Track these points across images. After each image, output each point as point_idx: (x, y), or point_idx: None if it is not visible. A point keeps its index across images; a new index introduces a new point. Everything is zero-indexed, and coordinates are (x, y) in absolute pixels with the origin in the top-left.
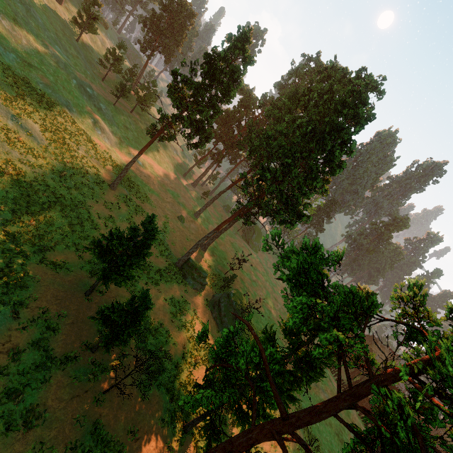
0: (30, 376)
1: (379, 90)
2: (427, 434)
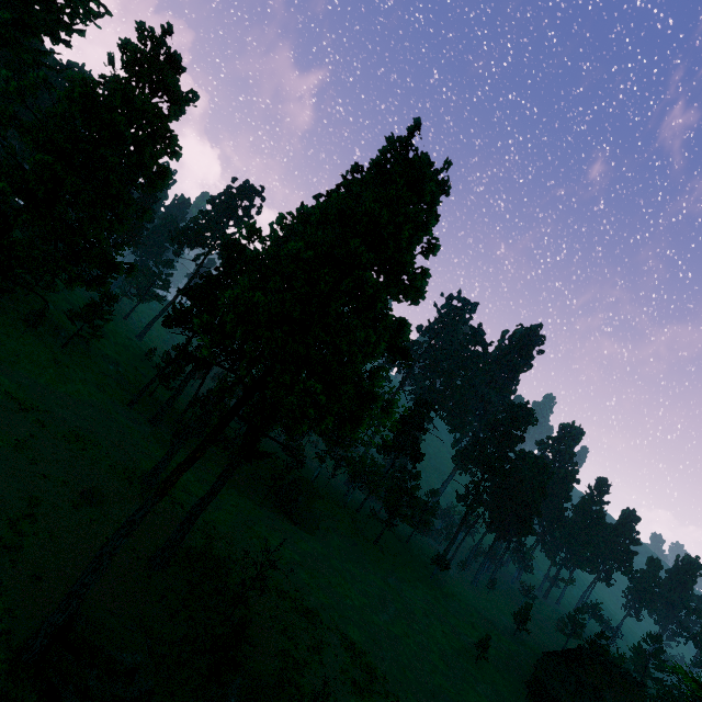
0: None
1: (436, 181)
2: None
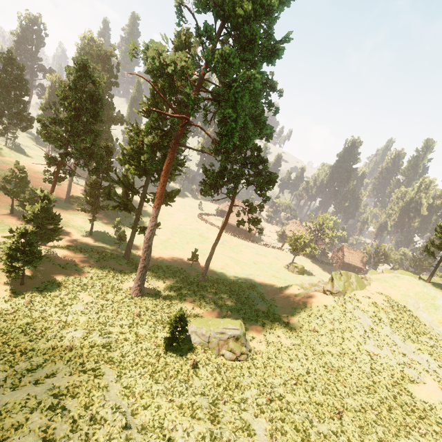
0: (4, 227)
1: (113, 55)
2: (93, 153)
